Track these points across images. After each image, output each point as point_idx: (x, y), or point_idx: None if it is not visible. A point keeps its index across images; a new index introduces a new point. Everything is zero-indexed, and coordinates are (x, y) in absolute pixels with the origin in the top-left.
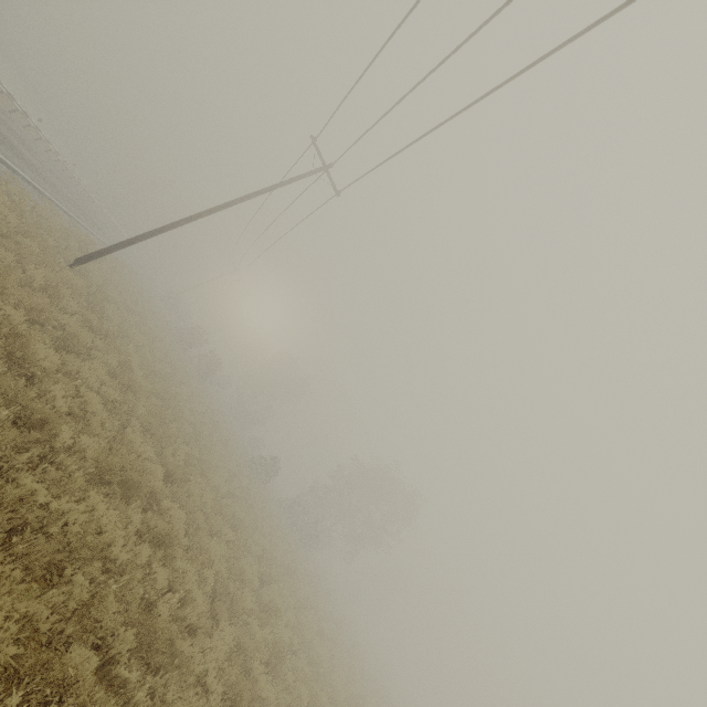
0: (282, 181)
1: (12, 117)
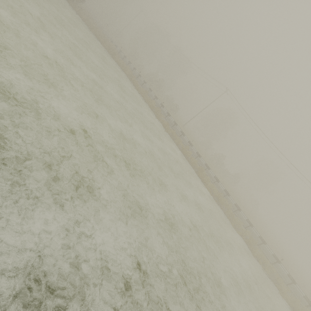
0: None
1: (291, 289)
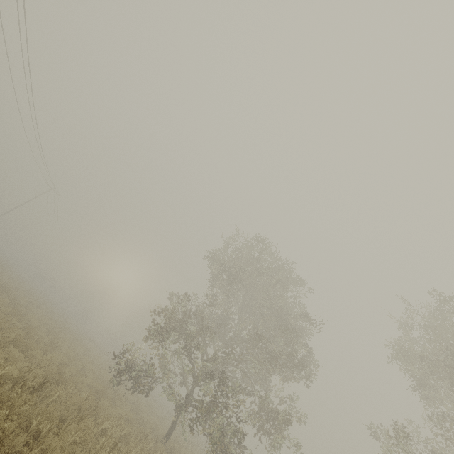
0: (37, 196)
1: None
